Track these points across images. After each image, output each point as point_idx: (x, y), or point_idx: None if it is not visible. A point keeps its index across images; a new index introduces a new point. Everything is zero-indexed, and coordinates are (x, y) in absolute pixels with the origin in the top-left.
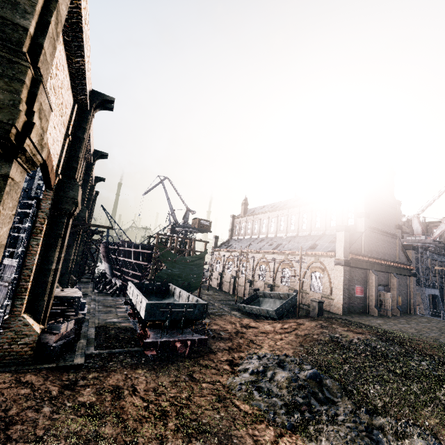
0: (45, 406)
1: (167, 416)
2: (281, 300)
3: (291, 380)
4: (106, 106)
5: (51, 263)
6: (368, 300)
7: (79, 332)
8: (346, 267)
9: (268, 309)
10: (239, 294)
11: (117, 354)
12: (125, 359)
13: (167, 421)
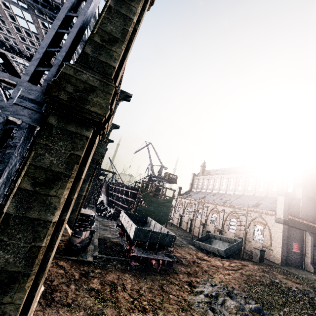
0: (72, 284)
1: (147, 312)
2: (228, 243)
3: (239, 309)
4: (126, 99)
5: (83, 191)
6: (304, 256)
7: (90, 239)
8: (285, 225)
9: (218, 248)
10: (194, 233)
11: (112, 260)
12: (117, 265)
13: (146, 315)
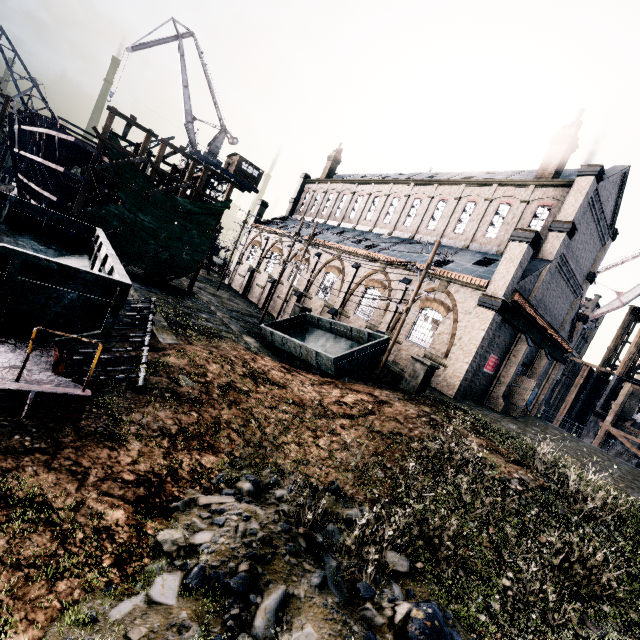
0: None
1: None
2: (350, 340)
3: None
4: None
5: None
6: (496, 382)
7: None
8: (498, 315)
9: (321, 353)
10: (274, 312)
11: None
12: None
13: None
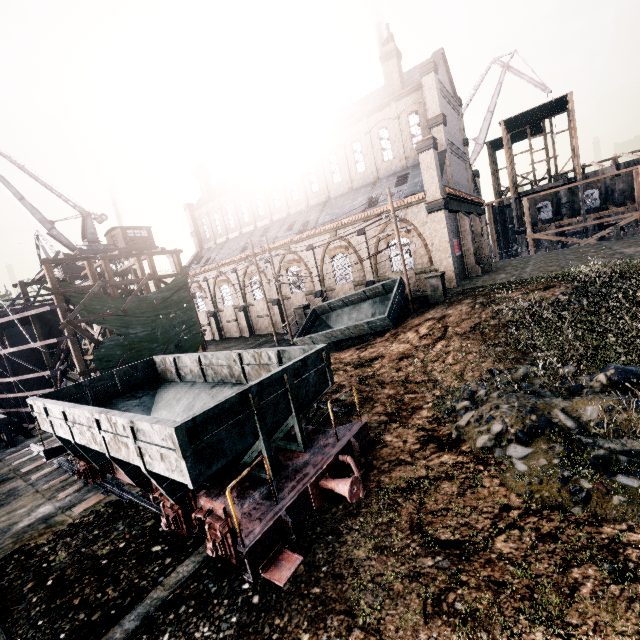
0: None
1: None
2: (368, 301)
3: (637, 407)
4: None
5: None
6: (465, 257)
7: None
8: (446, 211)
9: (372, 320)
10: (263, 331)
11: (142, 637)
12: None
13: None
